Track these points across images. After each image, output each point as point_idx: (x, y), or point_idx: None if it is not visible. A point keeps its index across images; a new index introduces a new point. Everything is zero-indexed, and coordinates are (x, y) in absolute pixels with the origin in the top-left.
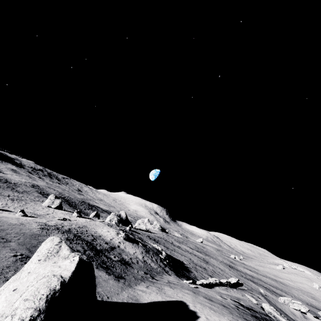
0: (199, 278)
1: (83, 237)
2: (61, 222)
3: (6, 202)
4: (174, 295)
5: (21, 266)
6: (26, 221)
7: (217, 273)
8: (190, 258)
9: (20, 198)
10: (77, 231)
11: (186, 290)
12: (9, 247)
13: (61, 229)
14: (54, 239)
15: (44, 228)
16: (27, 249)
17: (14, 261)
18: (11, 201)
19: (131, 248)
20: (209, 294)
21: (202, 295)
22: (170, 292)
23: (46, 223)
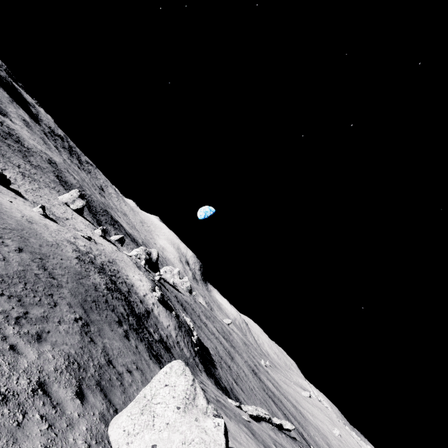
0: (224, 380)
1: (119, 286)
2: (88, 244)
3: (15, 176)
4: (238, 436)
5: (90, 346)
6: (59, 239)
7: (241, 378)
8: (216, 346)
9: (32, 176)
10: (110, 271)
11: (243, 425)
12: (65, 298)
13: (96, 265)
14: (187, 372)
15: (80, 259)
16: (81, 306)
17: (80, 332)
18: (22, 177)
19: (165, 317)
20: (264, 439)
21: (261, 441)
22: (231, 427)
23: (77, 247)
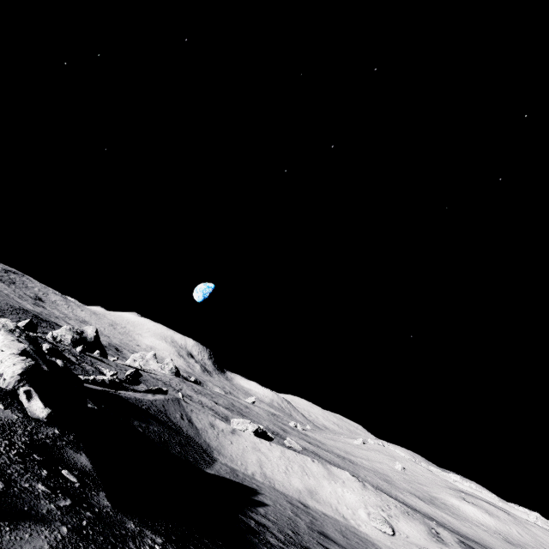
0: None
1: None
2: None
3: None
4: None
5: None
6: None
7: None
8: None
9: None
10: None
11: None
12: None
13: None
14: None
15: None
16: None
17: None
18: None
19: None
20: None
21: None
22: None
23: None
